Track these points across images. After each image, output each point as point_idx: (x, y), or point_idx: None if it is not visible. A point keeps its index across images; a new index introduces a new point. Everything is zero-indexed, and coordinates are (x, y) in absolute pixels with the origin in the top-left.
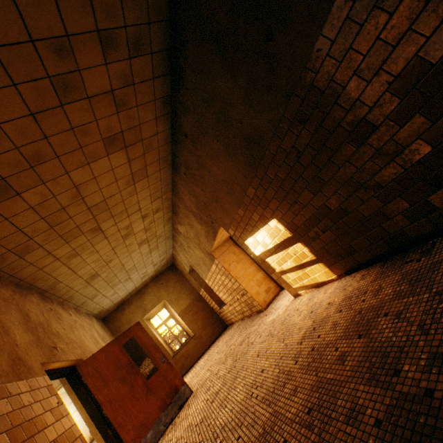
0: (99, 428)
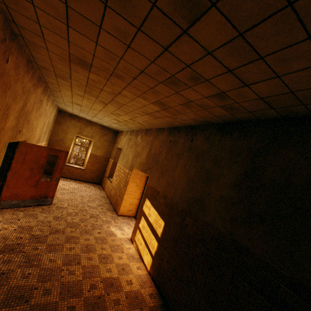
0: None
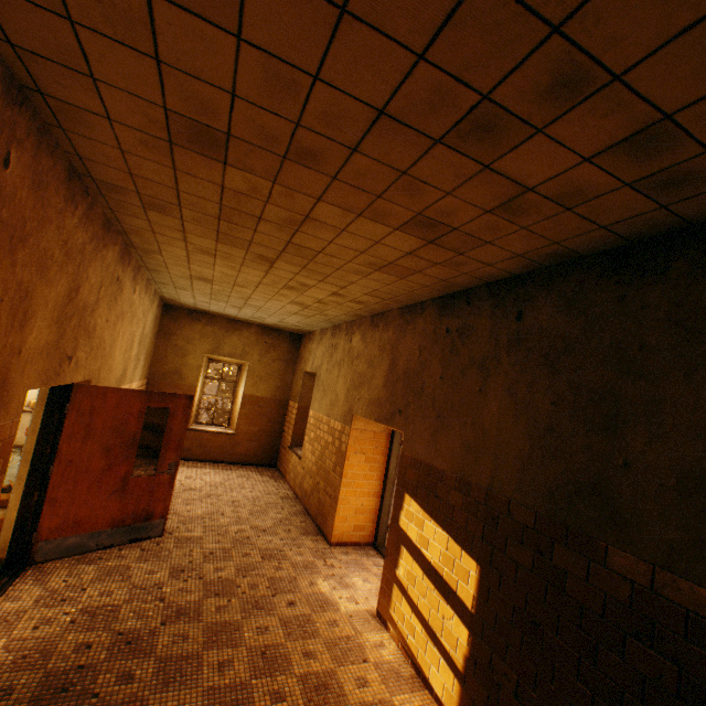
0: (30, 478)
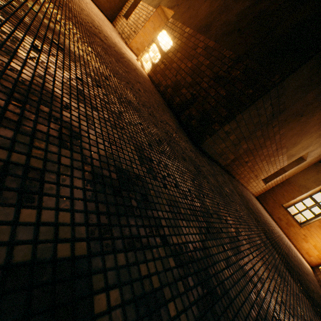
0: None
